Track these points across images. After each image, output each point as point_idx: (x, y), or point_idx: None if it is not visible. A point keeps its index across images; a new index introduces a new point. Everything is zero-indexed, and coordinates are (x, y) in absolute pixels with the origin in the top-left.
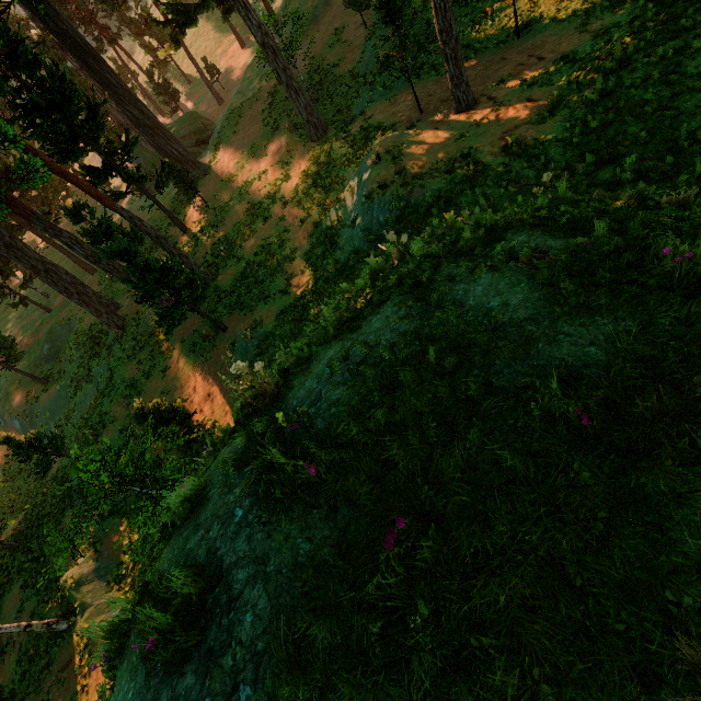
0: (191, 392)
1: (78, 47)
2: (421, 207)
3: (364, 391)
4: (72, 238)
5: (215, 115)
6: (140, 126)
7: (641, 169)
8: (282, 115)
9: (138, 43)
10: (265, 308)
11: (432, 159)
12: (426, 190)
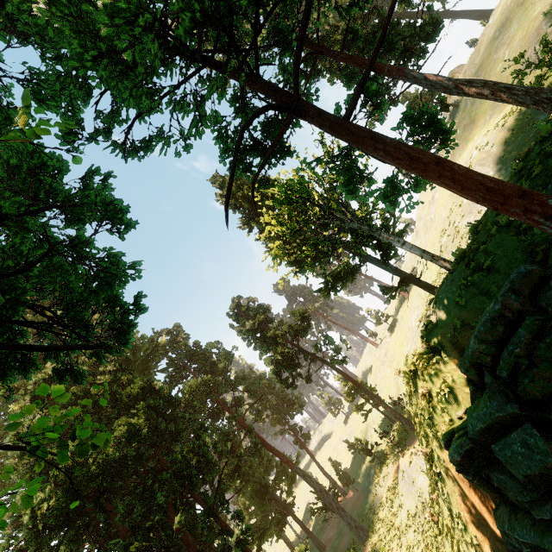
0: None
1: None
2: None
3: None
4: None
5: None
6: None
7: None
8: None
9: None
10: None
11: None
12: None
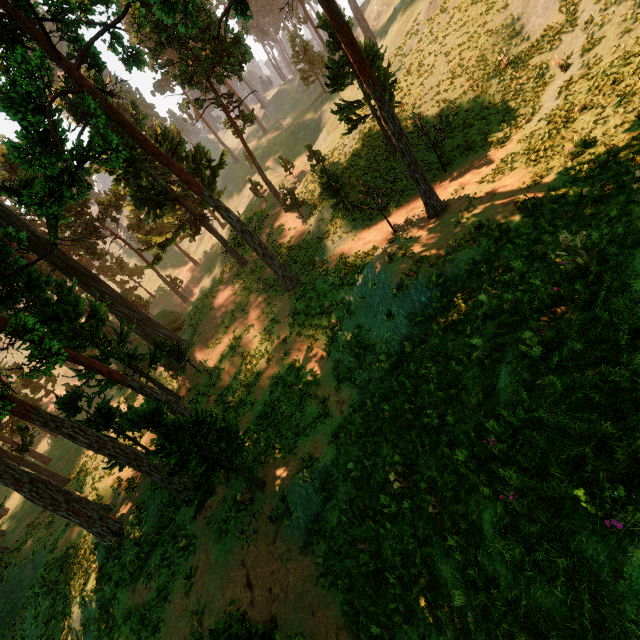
0: (239, 596)
1: (79, 273)
2: (460, 277)
3: None
4: (75, 426)
5: (182, 310)
6: (130, 321)
7: None
8: (252, 284)
9: (112, 281)
10: (308, 440)
11: (444, 242)
12: (457, 262)
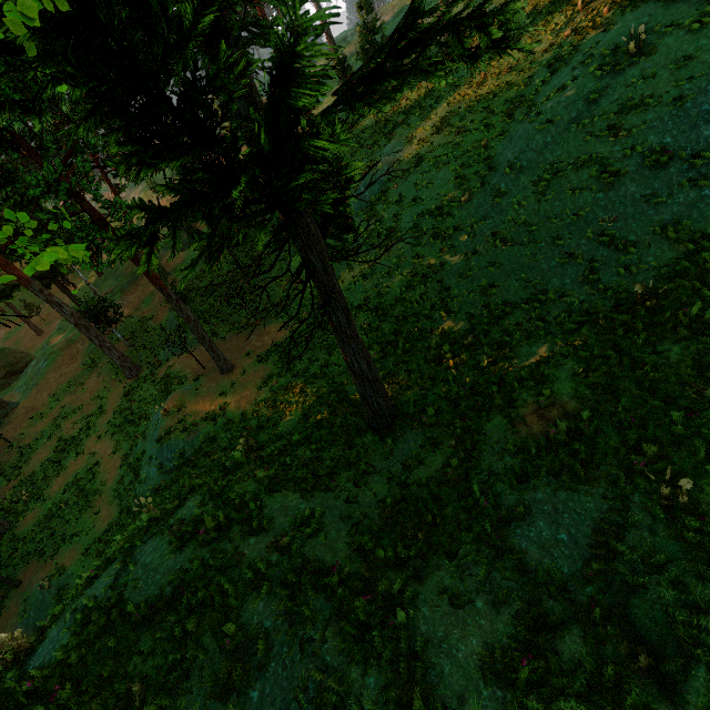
0: None
1: None
2: (197, 445)
3: (74, 629)
4: None
5: (32, 345)
6: None
7: (293, 425)
8: (100, 355)
9: None
10: (69, 548)
11: (203, 410)
12: (200, 432)
